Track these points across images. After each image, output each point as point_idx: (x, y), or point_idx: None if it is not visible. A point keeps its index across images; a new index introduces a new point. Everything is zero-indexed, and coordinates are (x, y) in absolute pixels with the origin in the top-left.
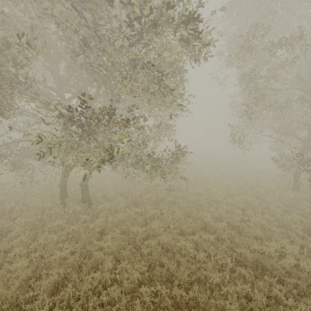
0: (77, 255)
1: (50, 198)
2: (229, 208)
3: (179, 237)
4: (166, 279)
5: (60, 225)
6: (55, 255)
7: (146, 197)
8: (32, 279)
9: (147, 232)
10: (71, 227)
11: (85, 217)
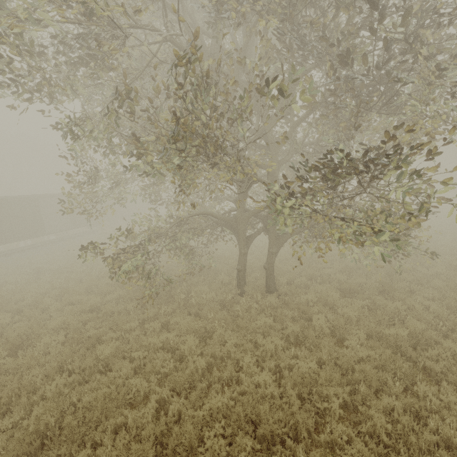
0: (328, 368)
1: (221, 287)
2: None
3: None
4: None
5: (268, 324)
6: (296, 366)
7: (354, 282)
8: (296, 398)
9: (410, 336)
10: (292, 328)
11: (291, 313)
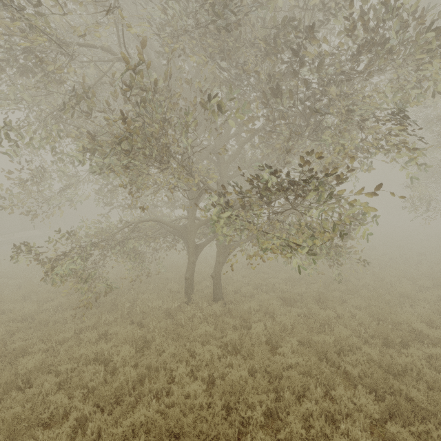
0: (259, 375)
1: (169, 295)
2: (434, 307)
3: (388, 351)
4: (423, 414)
5: (209, 333)
6: (229, 375)
7: (295, 291)
8: (223, 408)
9: (336, 343)
10: (230, 336)
11: (233, 321)
